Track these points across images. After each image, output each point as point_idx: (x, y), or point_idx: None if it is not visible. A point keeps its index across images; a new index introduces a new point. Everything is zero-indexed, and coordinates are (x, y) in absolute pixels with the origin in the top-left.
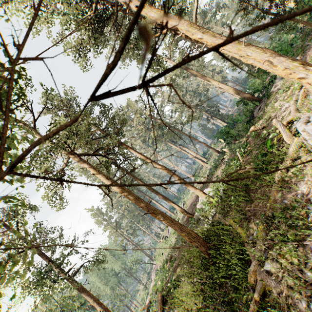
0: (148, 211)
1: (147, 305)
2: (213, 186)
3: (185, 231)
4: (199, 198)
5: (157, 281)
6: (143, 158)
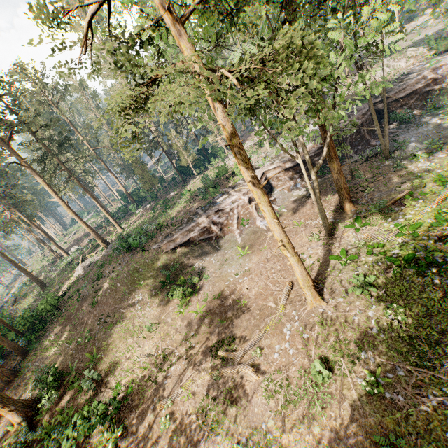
0: (17, 268)
1: (5, 302)
2: (80, 248)
3: (35, 279)
4: (71, 249)
5: (18, 290)
6: (28, 222)
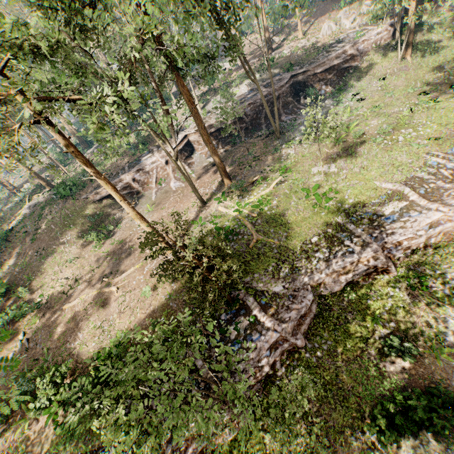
0: None
1: None
2: (32, 186)
3: None
4: (24, 186)
5: None
6: None
